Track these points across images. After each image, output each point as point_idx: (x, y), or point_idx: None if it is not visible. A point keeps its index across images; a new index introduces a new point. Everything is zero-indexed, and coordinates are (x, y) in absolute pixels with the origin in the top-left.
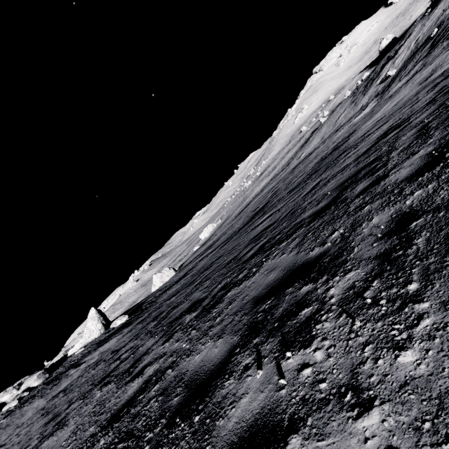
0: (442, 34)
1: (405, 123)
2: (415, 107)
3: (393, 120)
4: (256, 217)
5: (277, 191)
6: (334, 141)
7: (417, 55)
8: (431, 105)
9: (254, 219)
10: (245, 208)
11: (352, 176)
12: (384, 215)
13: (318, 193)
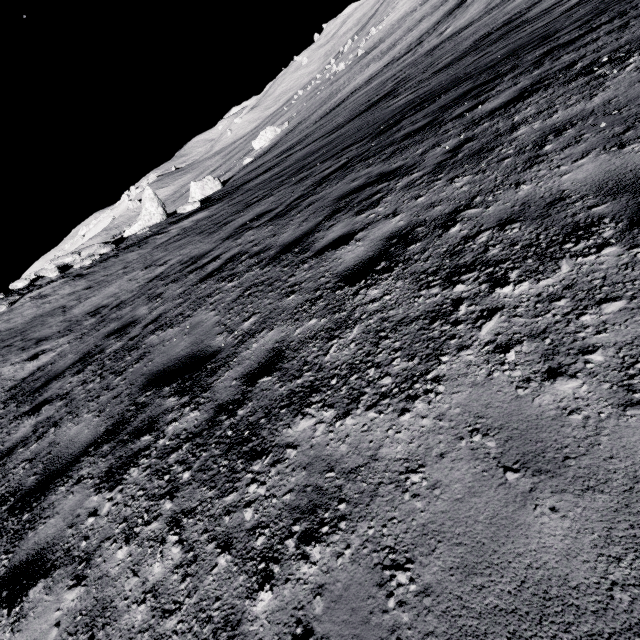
0: None
1: None
2: None
3: None
4: (379, 103)
5: (406, 77)
6: (508, 12)
7: None
8: None
9: (378, 105)
10: (339, 106)
11: (525, 42)
12: (543, 50)
13: (484, 61)
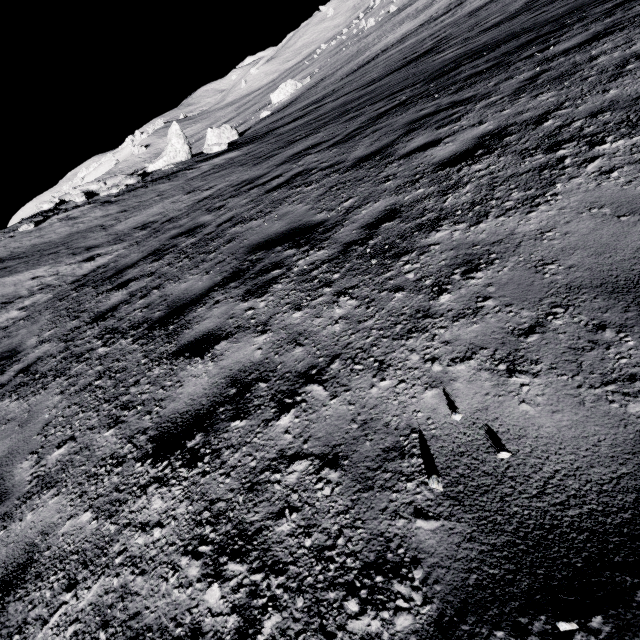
0: None
1: None
2: None
3: None
4: (421, 59)
5: (448, 36)
6: None
7: None
8: None
9: (419, 61)
10: (369, 64)
11: (588, 1)
12: (612, 4)
13: (543, 18)
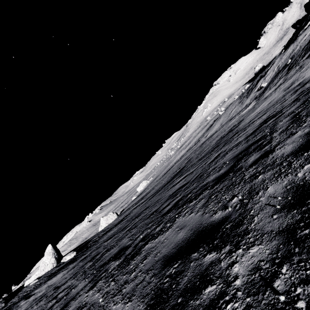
0: (294, 62)
1: (279, 114)
2: (284, 104)
3: (270, 112)
4: (175, 177)
5: (191, 158)
6: (229, 126)
7: (280, 74)
8: (296, 102)
9: (174, 179)
10: (169, 170)
11: (244, 150)
12: (279, 186)
13: (219, 162)
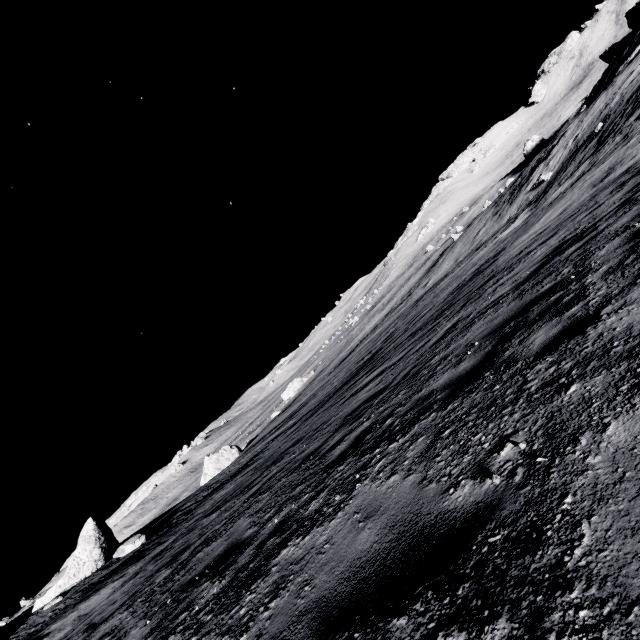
0: (610, 129)
1: (591, 233)
2: (598, 213)
3: (565, 231)
4: (361, 372)
5: (393, 332)
6: (475, 263)
7: (580, 154)
8: (629, 206)
9: (357, 377)
10: (349, 356)
11: (516, 315)
12: None
13: (456, 342)
